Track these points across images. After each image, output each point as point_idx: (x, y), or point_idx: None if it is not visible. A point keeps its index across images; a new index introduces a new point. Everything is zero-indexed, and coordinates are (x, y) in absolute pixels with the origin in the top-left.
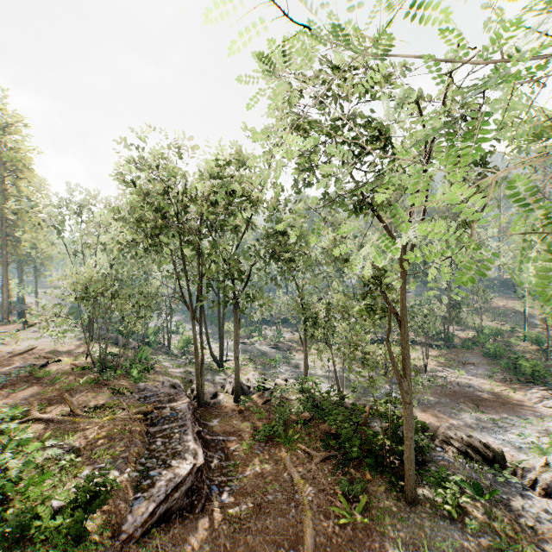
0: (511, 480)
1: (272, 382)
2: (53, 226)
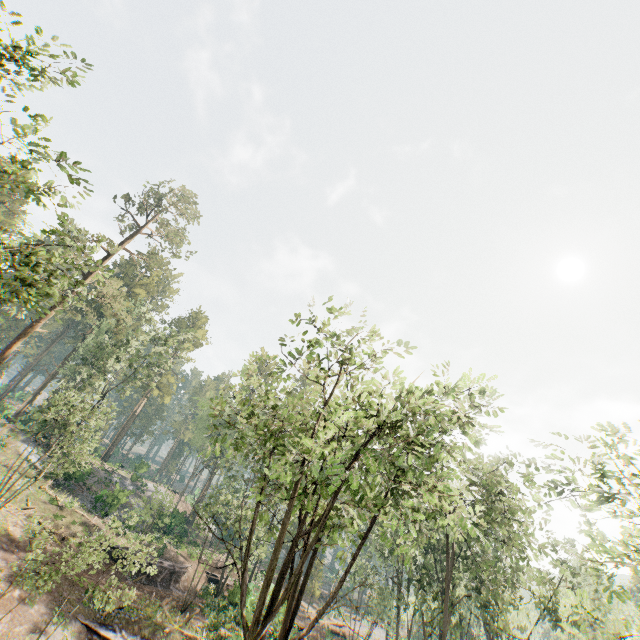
0: None
1: None
2: None
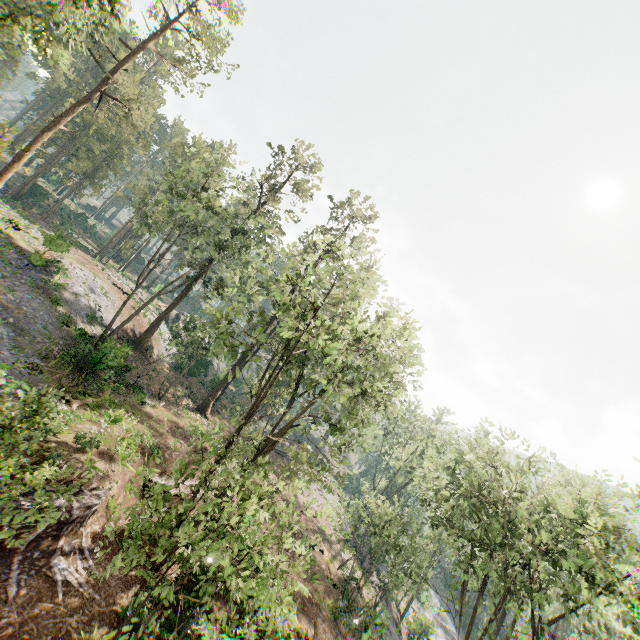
0: None
1: None
2: (386, 428)
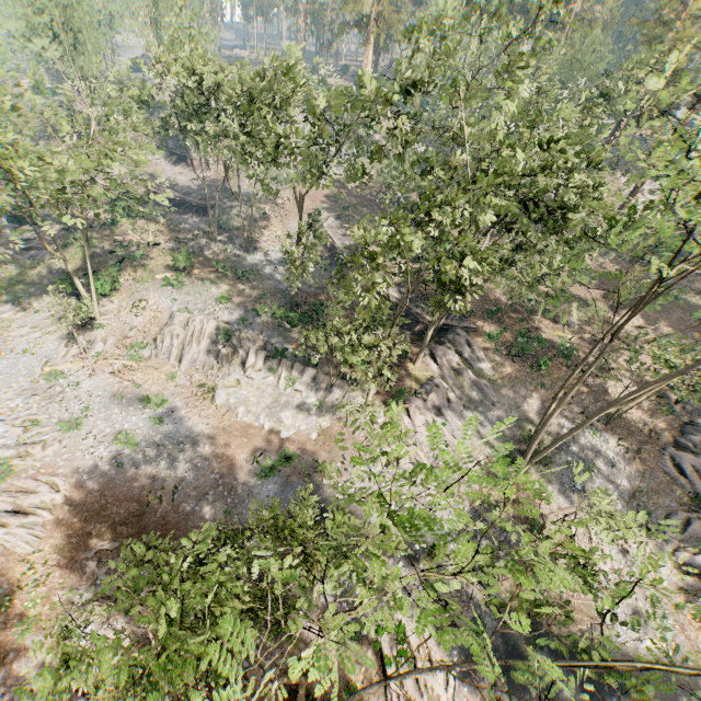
0: (236, 327)
1: (430, 457)
2: None
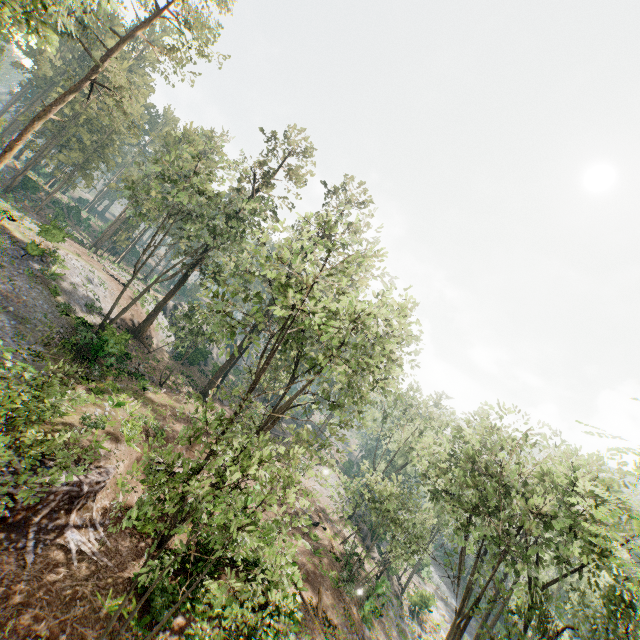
0: None
1: None
2: (384, 411)
